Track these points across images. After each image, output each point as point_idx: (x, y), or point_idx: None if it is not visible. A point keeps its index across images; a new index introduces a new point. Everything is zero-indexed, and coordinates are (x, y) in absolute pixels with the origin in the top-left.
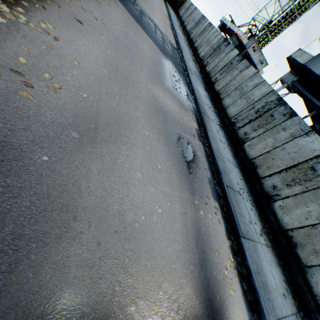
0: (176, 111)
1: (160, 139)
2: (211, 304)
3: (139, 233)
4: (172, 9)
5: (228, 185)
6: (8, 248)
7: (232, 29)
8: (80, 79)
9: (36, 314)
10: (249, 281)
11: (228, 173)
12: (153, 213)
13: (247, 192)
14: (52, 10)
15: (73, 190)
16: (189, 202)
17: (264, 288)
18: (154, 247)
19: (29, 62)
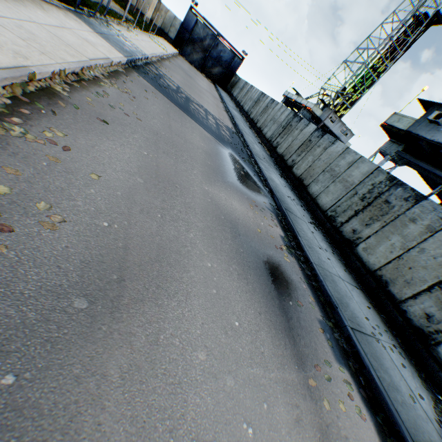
0: (248, 216)
1: (231, 269)
2: None
3: None
4: (224, 91)
5: (353, 326)
6: None
7: (299, 101)
8: (99, 199)
9: None
10: None
11: (346, 302)
12: None
13: (385, 331)
14: (66, 113)
15: None
16: (299, 386)
17: None
18: None
19: (13, 190)
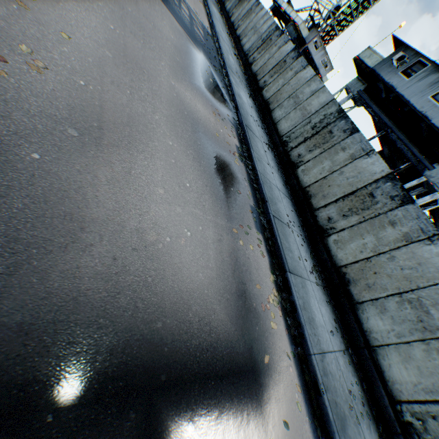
0: (209, 120)
1: (189, 153)
2: (249, 334)
3: (163, 255)
4: None
5: (275, 215)
6: (2, 250)
7: (288, 13)
8: (73, 59)
9: (46, 319)
10: (294, 316)
11: (276, 202)
12: (181, 235)
13: (298, 226)
14: None
15: (77, 198)
16: (225, 229)
17: (310, 324)
18: (182, 271)
19: None
